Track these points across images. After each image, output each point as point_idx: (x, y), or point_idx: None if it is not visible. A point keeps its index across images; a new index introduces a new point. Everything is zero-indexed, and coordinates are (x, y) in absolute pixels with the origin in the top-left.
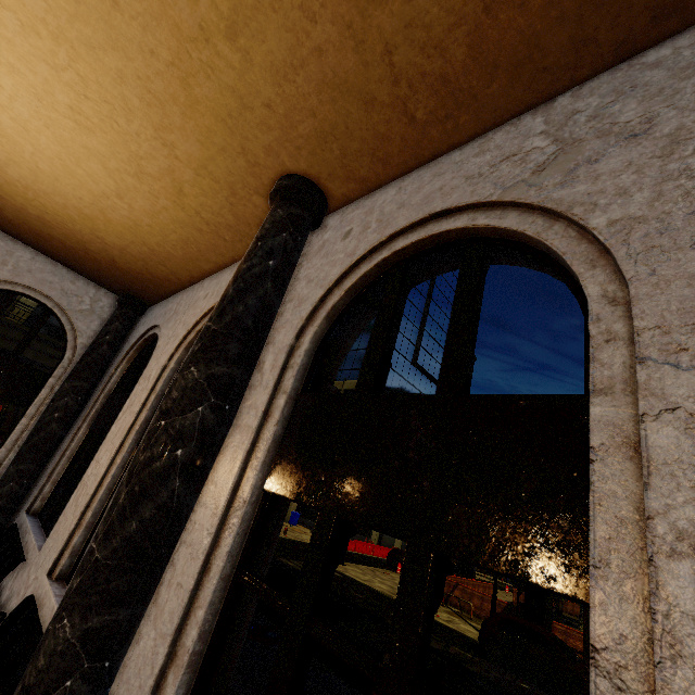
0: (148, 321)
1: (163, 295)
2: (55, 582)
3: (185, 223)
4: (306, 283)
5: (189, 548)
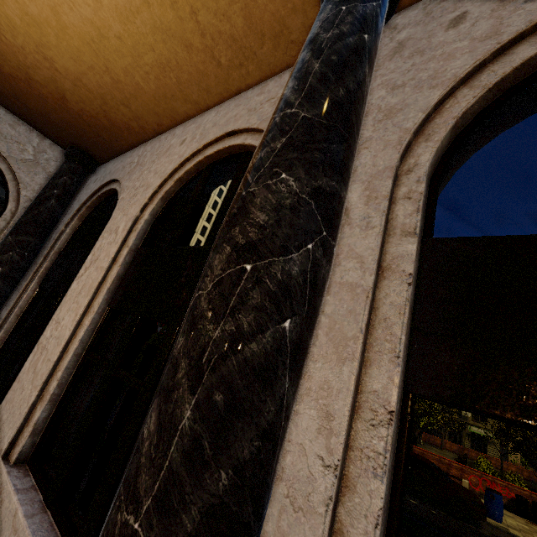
0: (100, 178)
1: (118, 150)
2: (14, 468)
3: (170, 32)
4: (390, 91)
5: (280, 485)
